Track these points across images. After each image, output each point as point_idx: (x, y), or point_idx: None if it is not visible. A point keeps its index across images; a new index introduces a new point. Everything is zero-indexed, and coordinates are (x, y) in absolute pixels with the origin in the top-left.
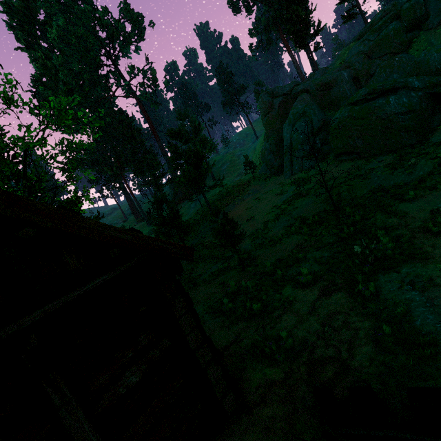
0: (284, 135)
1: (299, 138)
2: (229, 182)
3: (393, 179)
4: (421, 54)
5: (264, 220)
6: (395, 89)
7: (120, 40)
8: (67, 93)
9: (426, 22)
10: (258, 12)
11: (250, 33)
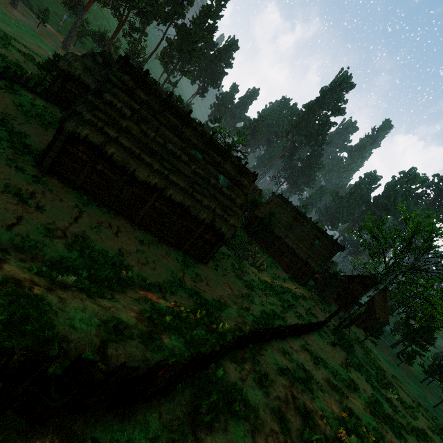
0: None
1: None
2: None
3: None
4: None
5: None
6: None
7: None
8: None
9: None
10: None
11: None
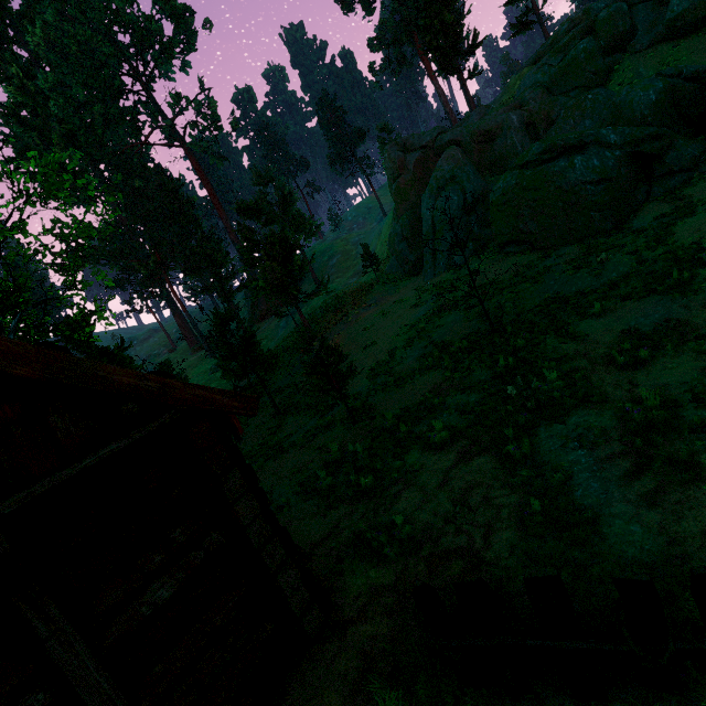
0: (422, 212)
1: (445, 217)
2: (341, 286)
3: (575, 283)
4: (622, 92)
5: (391, 348)
6: (583, 146)
7: (155, 51)
8: (66, 137)
9: (632, 41)
10: (383, 11)
11: (370, 45)
